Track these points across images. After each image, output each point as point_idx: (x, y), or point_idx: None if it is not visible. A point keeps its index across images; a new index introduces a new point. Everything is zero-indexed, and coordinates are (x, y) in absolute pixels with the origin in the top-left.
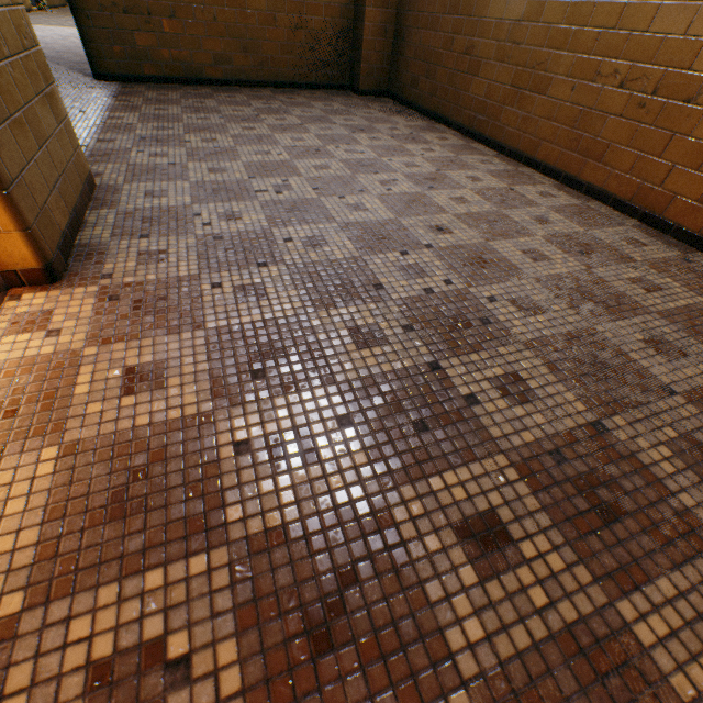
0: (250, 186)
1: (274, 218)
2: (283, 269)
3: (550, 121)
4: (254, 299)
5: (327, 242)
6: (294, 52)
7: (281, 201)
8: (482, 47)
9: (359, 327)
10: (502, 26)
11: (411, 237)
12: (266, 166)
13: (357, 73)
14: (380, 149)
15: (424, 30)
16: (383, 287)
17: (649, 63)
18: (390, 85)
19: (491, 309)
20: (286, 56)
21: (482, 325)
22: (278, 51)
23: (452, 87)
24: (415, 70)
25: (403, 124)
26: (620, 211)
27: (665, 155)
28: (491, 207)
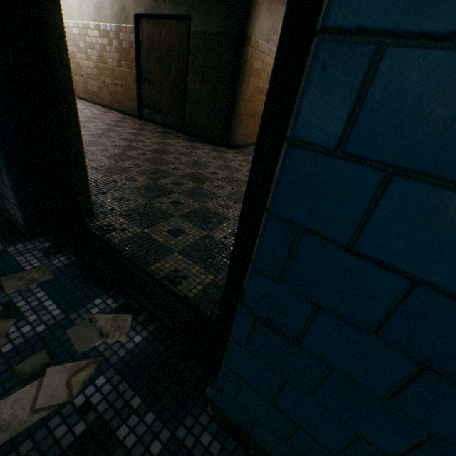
0: None
1: None
2: None
3: None
4: None
5: None
6: None
7: None
8: None
9: None
10: None
11: None
12: None
13: None
14: None
15: None
16: None
17: None
18: None
19: None
20: None
21: None
22: None
23: None
24: None
25: None
26: None
27: None
28: None
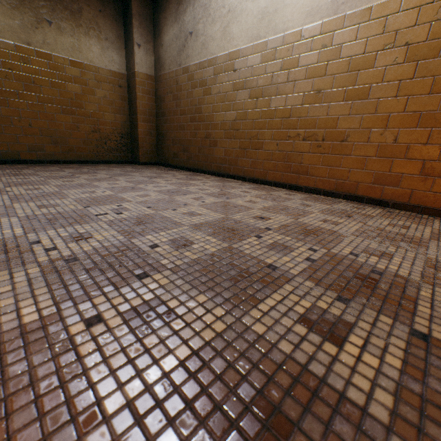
0: (88, 212)
1: (126, 231)
2: (170, 274)
3: (270, 160)
4: (159, 322)
5: (191, 240)
6: (93, 144)
7: (125, 218)
8: (216, 134)
9: (305, 316)
10: (225, 124)
11: (249, 225)
12: (96, 199)
13: (137, 153)
14: (176, 184)
15: (176, 130)
16: (275, 266)
17: (314, 128)
18: (159, 158)
19: (364, 261)
20: (87, 146)
21: (378, 276)
22: (81, 143)
23: (201, 154)
24: (175, 149)
25: (178, 174)
26: (330, 196)
27: (342, 165)
28: (272, 202)
